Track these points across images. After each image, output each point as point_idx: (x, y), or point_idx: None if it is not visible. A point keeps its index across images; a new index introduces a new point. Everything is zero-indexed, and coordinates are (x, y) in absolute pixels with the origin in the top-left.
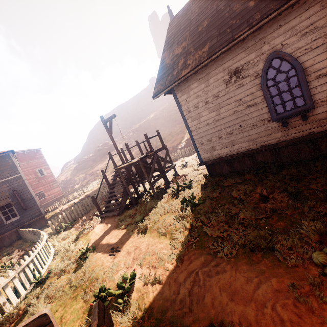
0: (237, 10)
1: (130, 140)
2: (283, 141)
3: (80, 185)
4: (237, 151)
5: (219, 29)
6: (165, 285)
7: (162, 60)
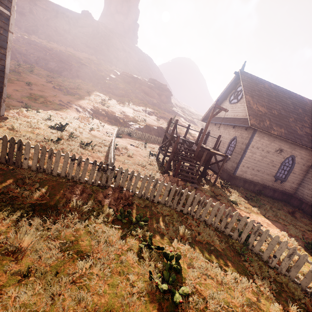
0: (293, 127)
1: (27, 52)
2: (271, 187)
3: None
4: (253, 180)
5: (286, 127)
6: (311, 243)
7: (247, 99)
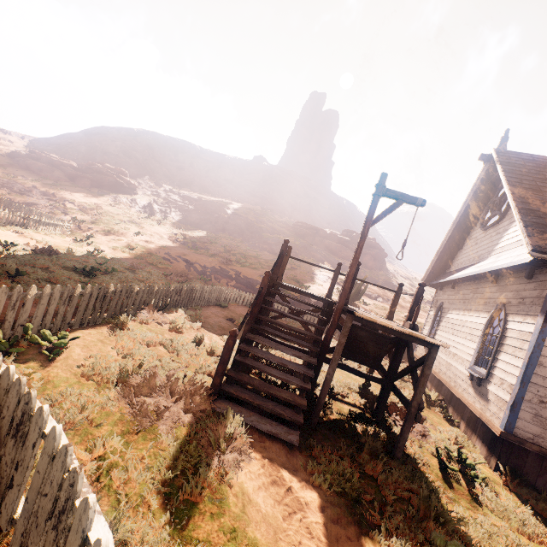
0: None
1: (167, 205)
2: None
3: (4, 196)
4: None
5: None
6: None
7: (516, 194)
